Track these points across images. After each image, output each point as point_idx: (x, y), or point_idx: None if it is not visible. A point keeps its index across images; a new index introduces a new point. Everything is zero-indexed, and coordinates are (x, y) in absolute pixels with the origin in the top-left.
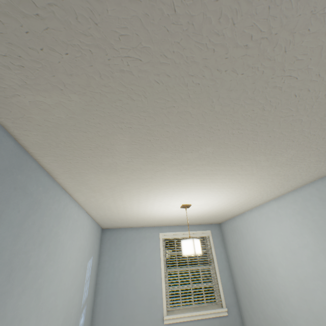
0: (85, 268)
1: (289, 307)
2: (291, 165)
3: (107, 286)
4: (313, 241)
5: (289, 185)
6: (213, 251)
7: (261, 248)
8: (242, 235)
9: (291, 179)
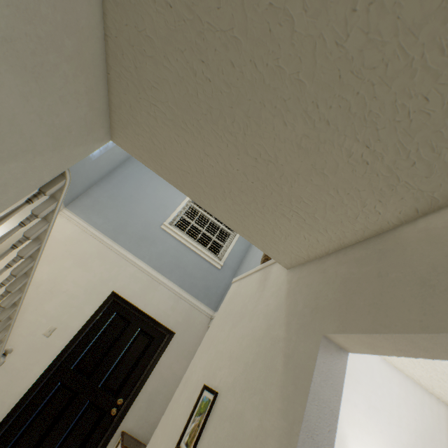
0: None
1: None
2: None
3: (134, 169)
4: None
5: None
6: None
7: None
8: None
9: None
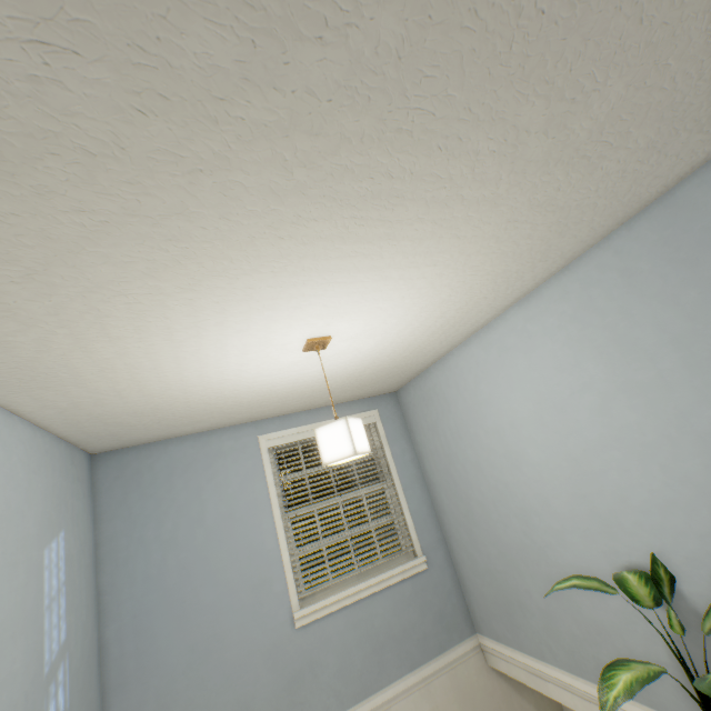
0: (37, 568)
1: (551, 518)
2: (592, 162)
3: (134, 592)
4: (604, 373)
5: (559, 252)
6: (388, 452)
7: (489, 420)
8: (448, 402)
9: (571, 225)
